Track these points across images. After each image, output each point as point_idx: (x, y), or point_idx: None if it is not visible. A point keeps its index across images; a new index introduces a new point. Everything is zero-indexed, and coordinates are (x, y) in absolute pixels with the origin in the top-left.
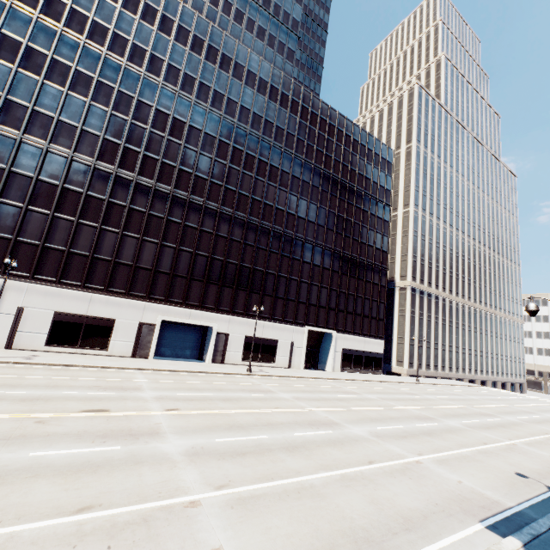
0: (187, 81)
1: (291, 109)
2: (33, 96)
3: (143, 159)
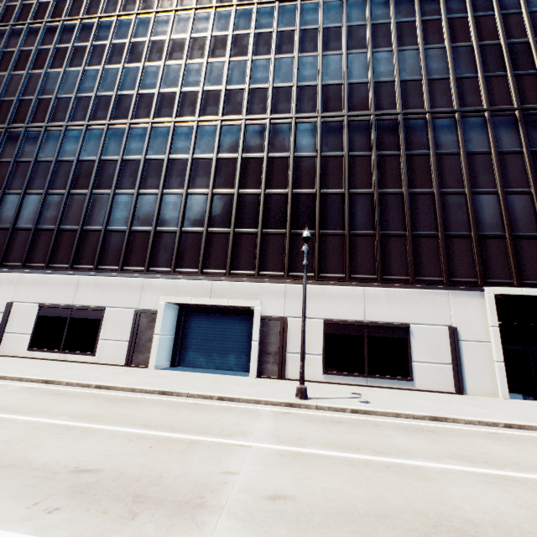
0: None
1: None
2: (38, 87)
3: (137, 100)
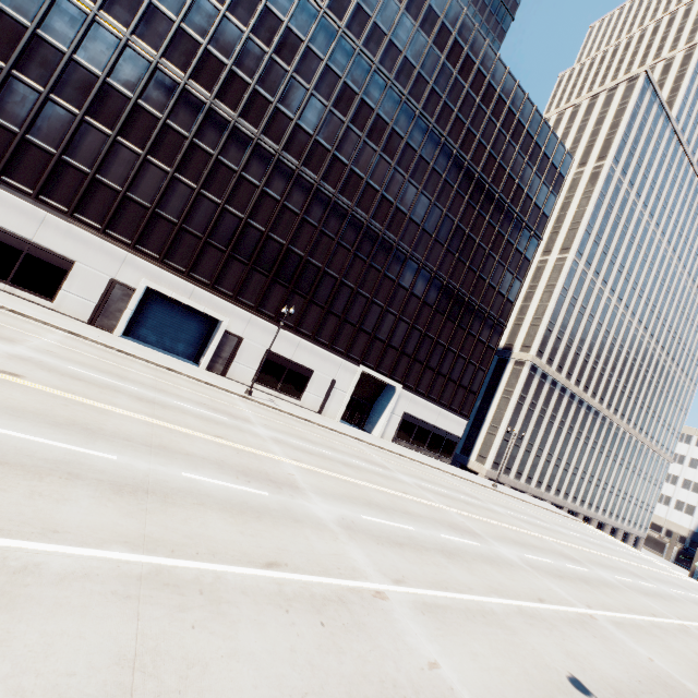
0: None
1: (437, 39)
2: None
3: (176, 34)
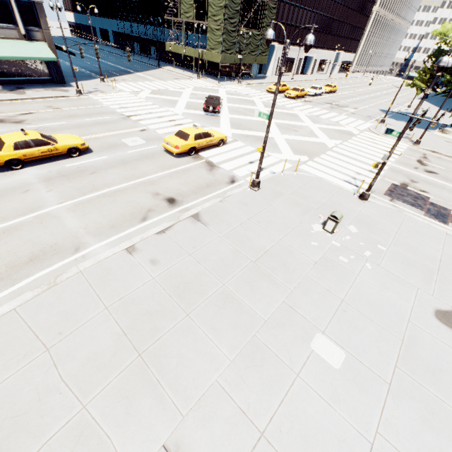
0: None
1: None
2: None
3: None
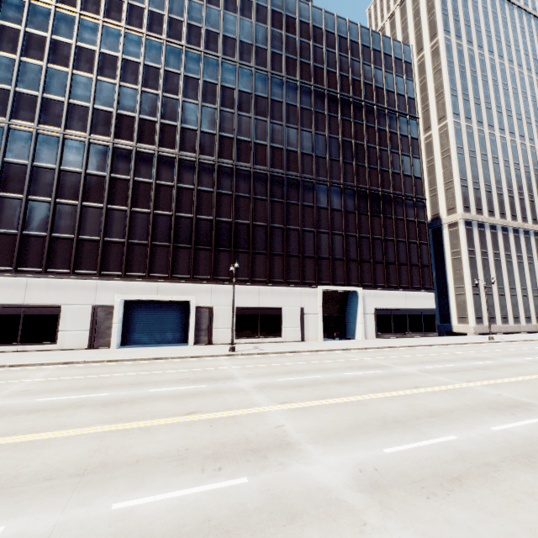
0: (113, 6)
1: (258, 17)
2: None
3: (69, 109)
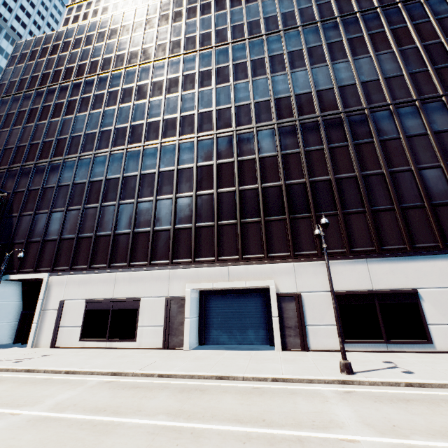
0: (174, 45)
1: None
2: (70, 128)
3: (147, 127)
